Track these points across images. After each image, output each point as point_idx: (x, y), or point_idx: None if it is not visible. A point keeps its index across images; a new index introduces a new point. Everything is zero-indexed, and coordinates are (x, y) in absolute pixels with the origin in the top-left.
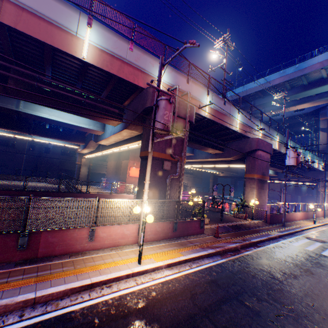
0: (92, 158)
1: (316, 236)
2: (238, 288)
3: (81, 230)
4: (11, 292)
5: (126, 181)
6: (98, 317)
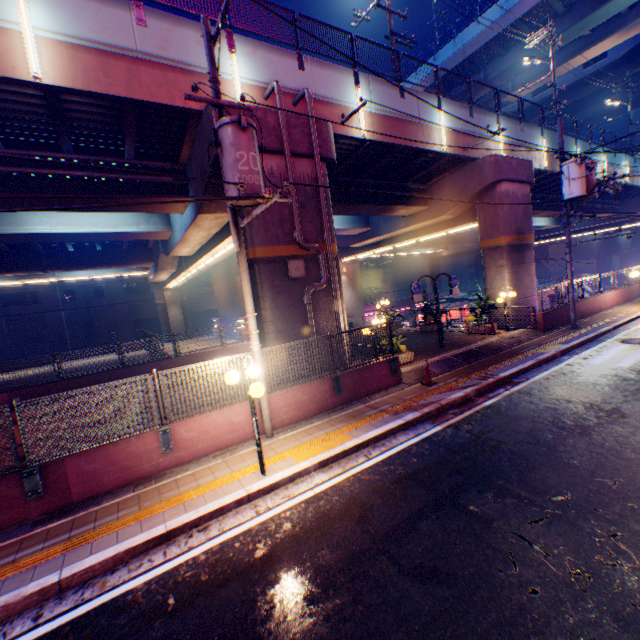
0: (182, 287)
1: None
2: (459, 480)
3: (142, 438)
4: (18, 579)
5: None
6: (175, 593)
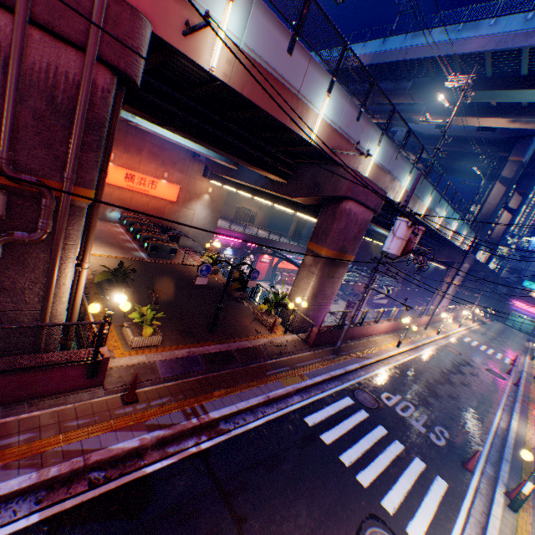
0: None
1: (377, 384)
2: None
3: None
4: None
5: None
6: None
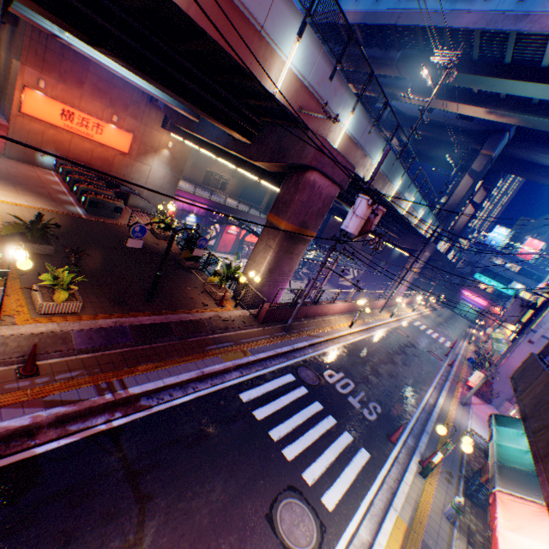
0: None
1: (323, 362)
2: None
3: None
4: None
5: (12, 123)
6: None
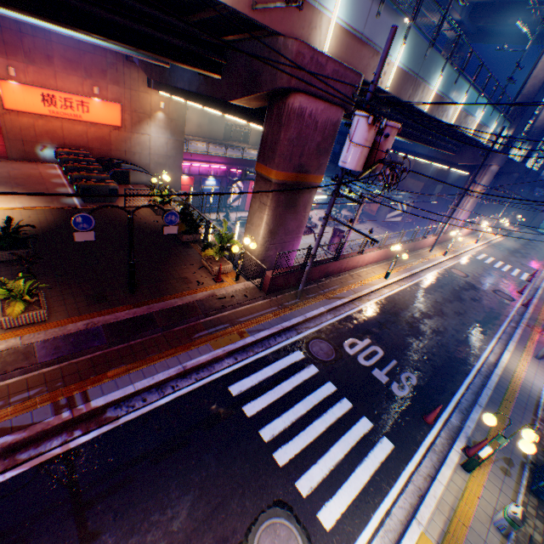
0: None
1: (343, 330)
2: None
3: None
4: None
5: (2, 123)
6: None
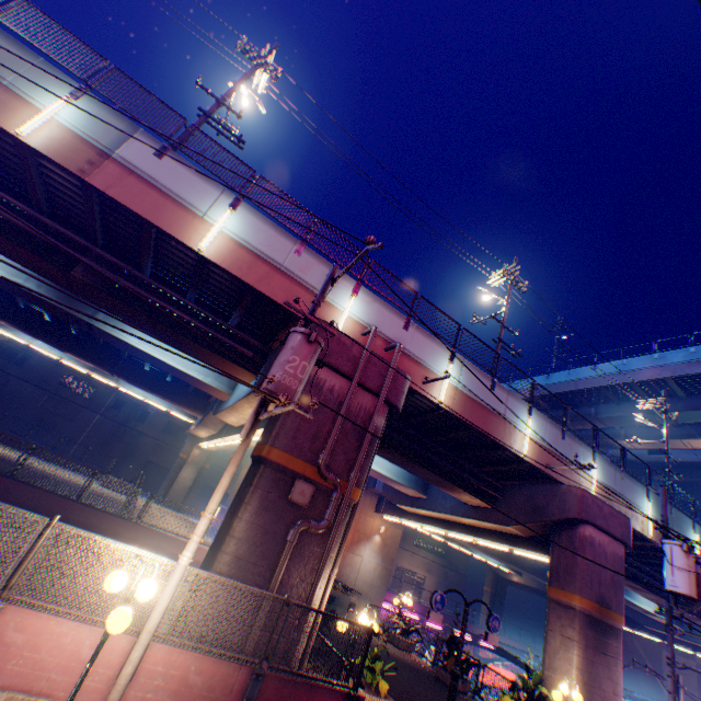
0: (215, 452)
1: None
2: None
3: None
4: None
5: None
6: None
